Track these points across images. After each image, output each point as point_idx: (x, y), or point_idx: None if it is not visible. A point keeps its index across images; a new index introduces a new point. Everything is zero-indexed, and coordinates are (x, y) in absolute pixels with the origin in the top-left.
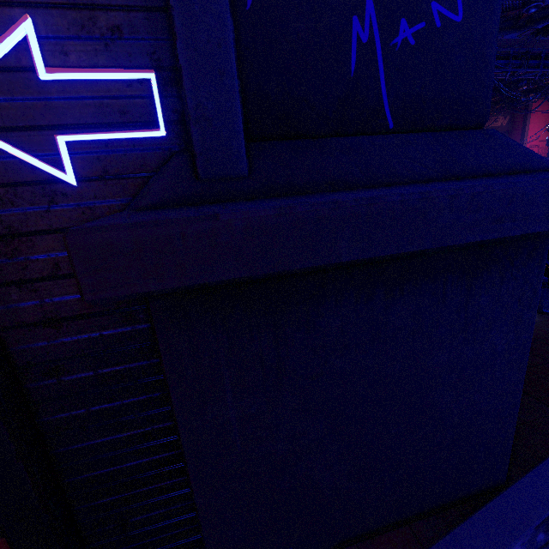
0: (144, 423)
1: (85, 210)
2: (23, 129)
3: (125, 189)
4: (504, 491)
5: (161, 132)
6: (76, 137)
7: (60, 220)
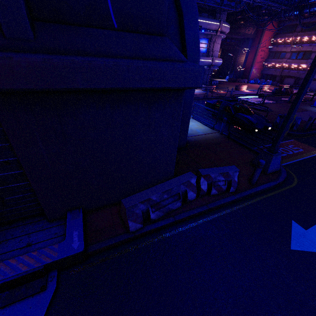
0: (3, 157)
1: None
2: None
3: None
4: (158, 184)
5: None
6: None
7: None
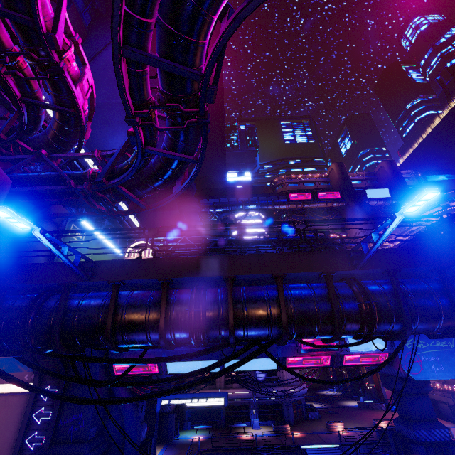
0: None
1: (32, 453)
2: (31, 442)
3: (37, 450)
4: None
5: (43, 443)
6: (35, 443)
7: (29, 454)
